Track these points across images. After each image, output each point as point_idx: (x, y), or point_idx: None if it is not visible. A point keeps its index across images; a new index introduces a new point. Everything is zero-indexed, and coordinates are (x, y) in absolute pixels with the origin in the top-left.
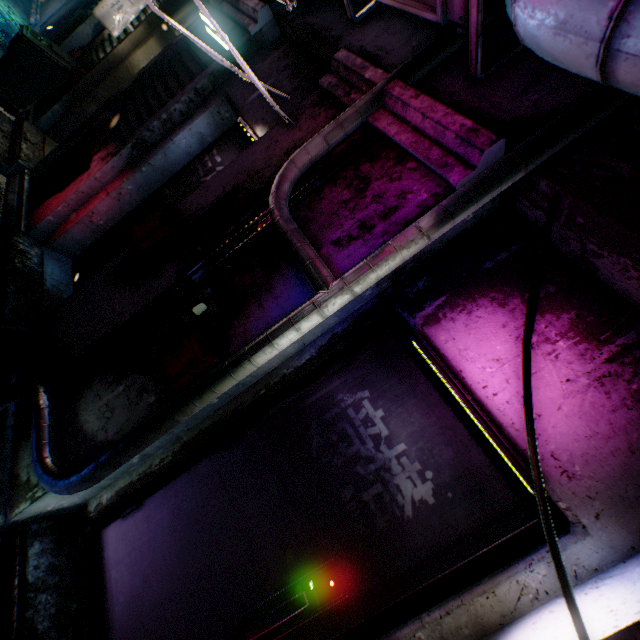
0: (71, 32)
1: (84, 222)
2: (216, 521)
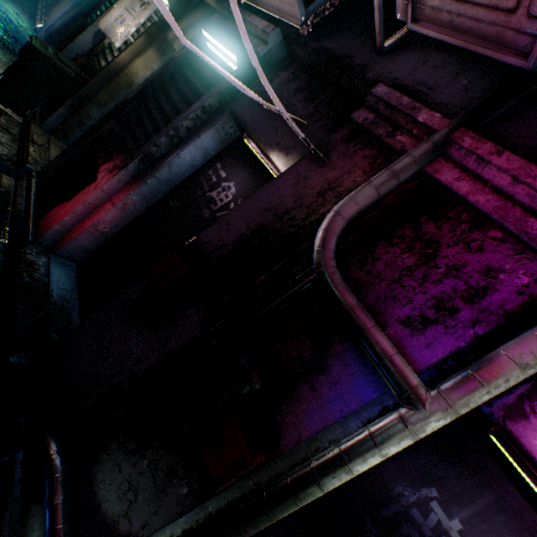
0: (73, 38)
1: (89, 230)
2: None
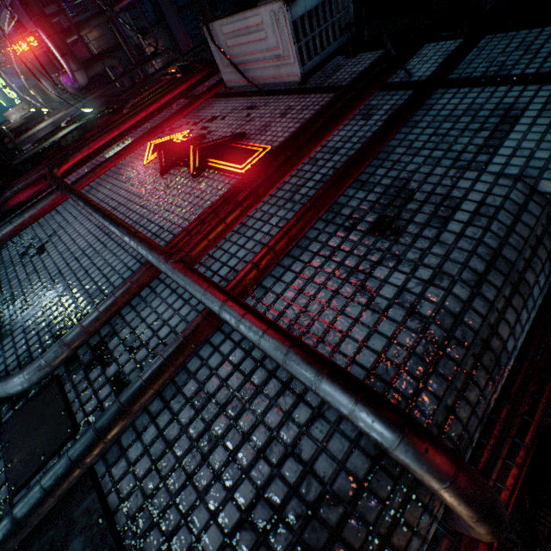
0: None
1: None
2: None
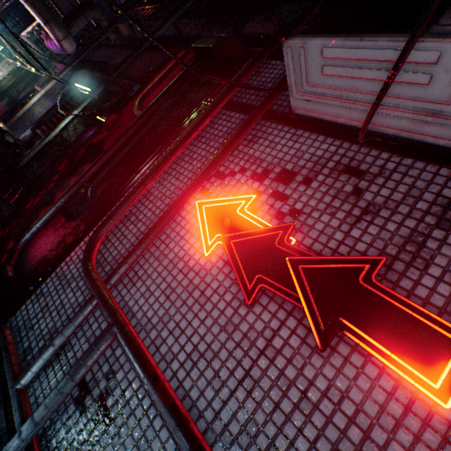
0: None
1: None
2: None
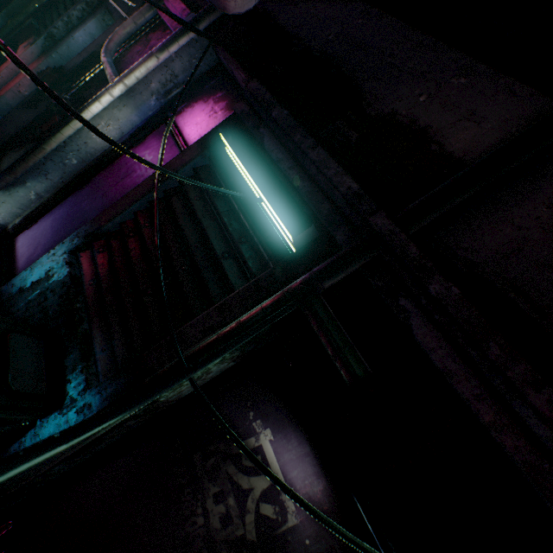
0: None
1: (14, 91)
2: (72, 217)
